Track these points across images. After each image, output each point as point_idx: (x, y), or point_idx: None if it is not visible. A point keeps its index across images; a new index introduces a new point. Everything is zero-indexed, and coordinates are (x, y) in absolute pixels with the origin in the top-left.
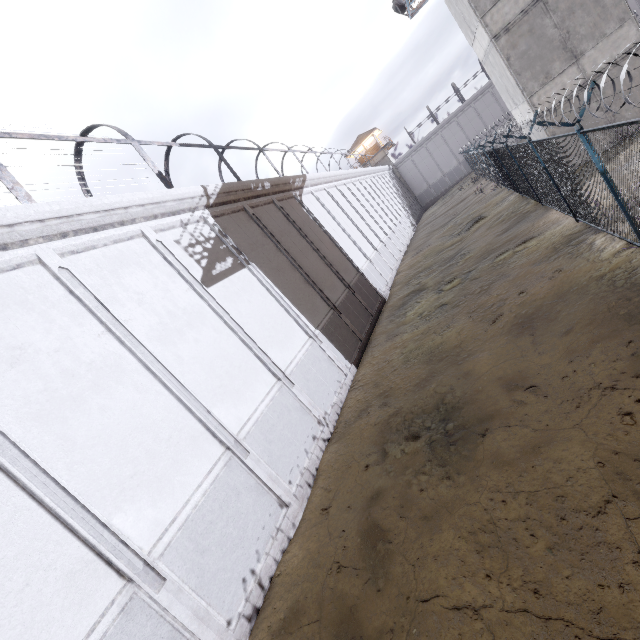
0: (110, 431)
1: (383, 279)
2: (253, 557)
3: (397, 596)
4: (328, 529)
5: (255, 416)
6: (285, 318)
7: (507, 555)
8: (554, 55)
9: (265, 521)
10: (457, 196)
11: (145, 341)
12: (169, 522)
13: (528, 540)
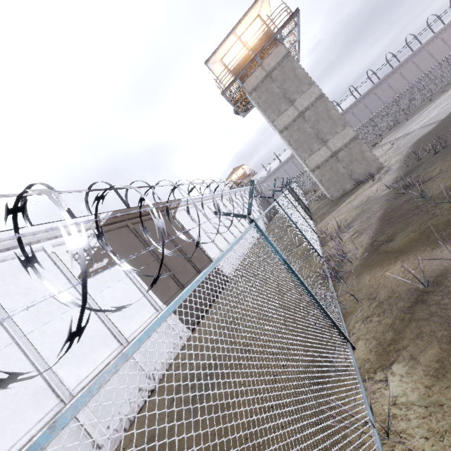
0: None
1: (231, 264)
2: None
3: None
4: None
5: (93, 374)
6: (140, 298)
7: None
8: (313, 141)
9: None
10: None
11: (21, 322)
12: None
13: None
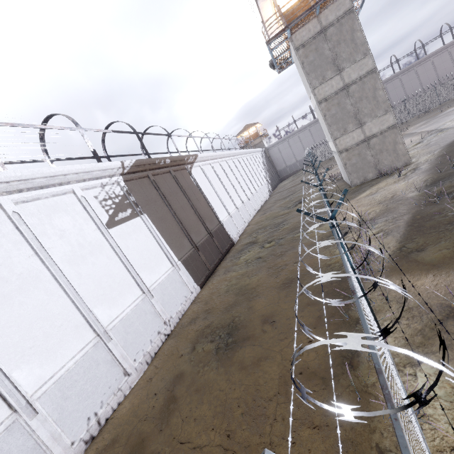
0: (23, 318)
1: (237, 228)
2: (98, 405)
3: (168, 434)
4: (148, 392)
5: (121, 315)
6: (159, 252)
7: (224, 417)
8: (350, 120)
9: (112, 383)
10: (300, 178)
11: (59, 262)
12: (48, 378)
13: (237, 410)
